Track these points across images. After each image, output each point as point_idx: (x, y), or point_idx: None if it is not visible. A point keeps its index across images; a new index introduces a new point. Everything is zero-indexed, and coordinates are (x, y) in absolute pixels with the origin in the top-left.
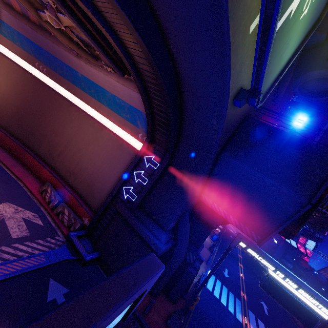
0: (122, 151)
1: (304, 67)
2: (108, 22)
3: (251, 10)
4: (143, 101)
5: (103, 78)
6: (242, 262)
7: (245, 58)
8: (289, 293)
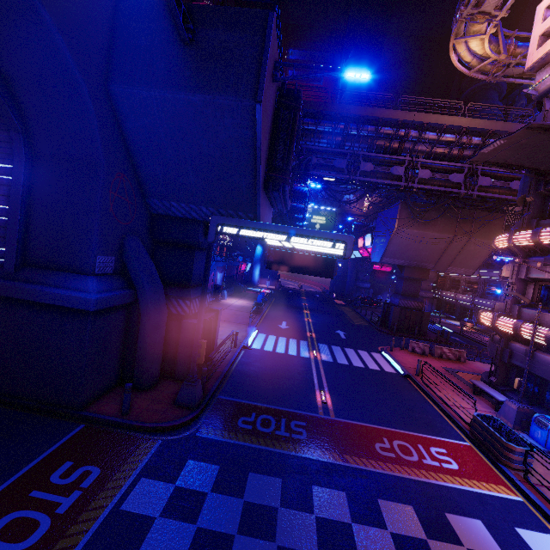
0: None
1: None
2: None
3: None
4: None
5: None
6: (309, 308)
7: None
8: (298, 253)
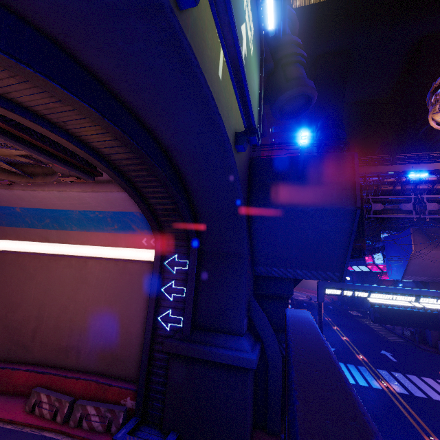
0: (129, 274)
1: (272, 95)
2: (56, 124)
3: (213, 60)
4: (131, 197)
5: (58, 197)
6: (334, 323)
7: (227, 103)
8: (400, 309)
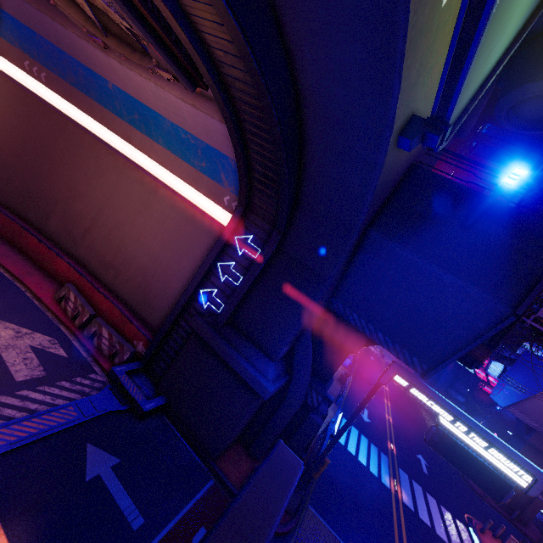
0: (195, 227)
1: (519, 73)
2: None
3: None
4: (231, 137)
5: (154, 92)
6: (389, 397)
7: (428, 57)
8: (469, 452)
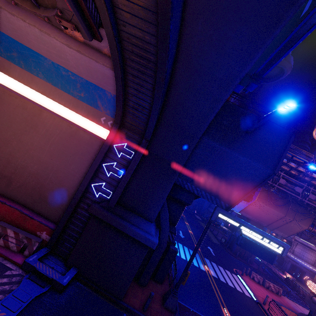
0: (78, 140)
1: None
2: None
3: None
4: (116, 77)
5: (38, 36)
6: (186, 220)
7: None
8: (257, 244)
